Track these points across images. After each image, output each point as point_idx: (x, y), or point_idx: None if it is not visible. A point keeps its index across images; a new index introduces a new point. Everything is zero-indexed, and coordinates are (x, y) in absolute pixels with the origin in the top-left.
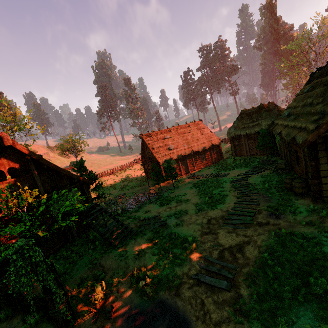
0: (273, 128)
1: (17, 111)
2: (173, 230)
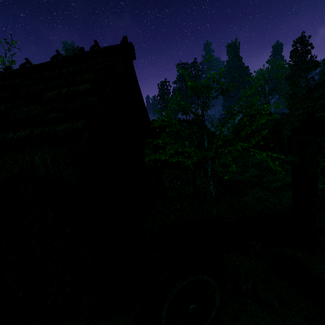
0: (285, 124)
1: (11, 60)
2: (275, 184)
